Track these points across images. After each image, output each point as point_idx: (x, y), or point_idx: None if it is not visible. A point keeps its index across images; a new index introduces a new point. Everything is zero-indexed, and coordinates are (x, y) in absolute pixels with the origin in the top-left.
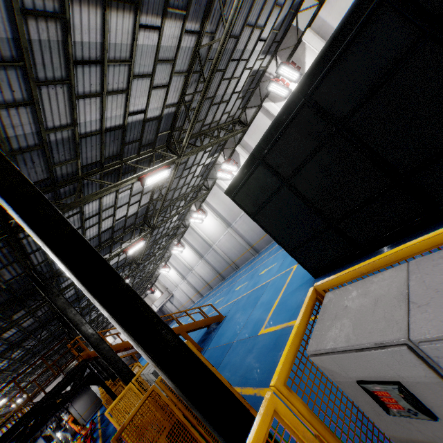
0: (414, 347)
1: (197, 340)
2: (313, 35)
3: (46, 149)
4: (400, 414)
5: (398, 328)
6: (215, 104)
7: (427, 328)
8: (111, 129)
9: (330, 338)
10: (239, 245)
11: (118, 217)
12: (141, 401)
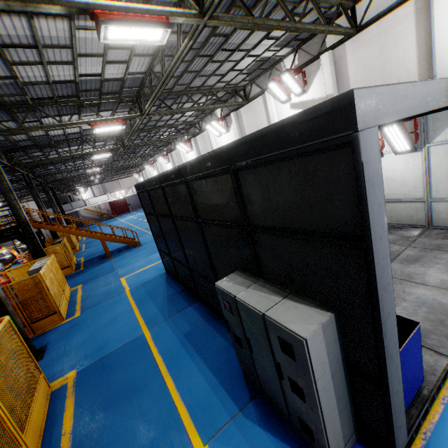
0: None
1: (120, 247)
2: (329, 62)
3: None
4: None
5: None
6: (203, 76)
7: None
8: (60, 82)
9: None
10: None
11: (86, 128)
12: None
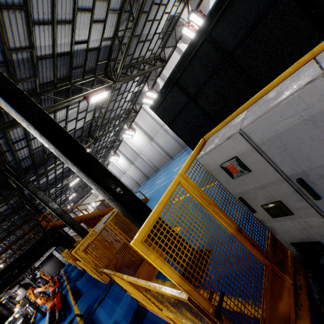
0: (242, 133)
1: None
2: None
3: (10, 67)
4: (237, 176)
5: (237, 128)
6: (141, 42)
7: (247, 122)
8: (61, 55)
9: (208, 148)
10: (159, 154)
11: (68, 129)
12: (99, 231)
